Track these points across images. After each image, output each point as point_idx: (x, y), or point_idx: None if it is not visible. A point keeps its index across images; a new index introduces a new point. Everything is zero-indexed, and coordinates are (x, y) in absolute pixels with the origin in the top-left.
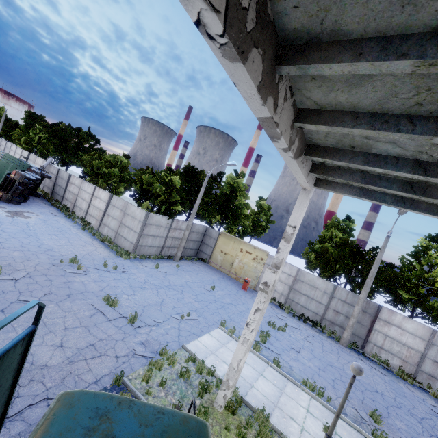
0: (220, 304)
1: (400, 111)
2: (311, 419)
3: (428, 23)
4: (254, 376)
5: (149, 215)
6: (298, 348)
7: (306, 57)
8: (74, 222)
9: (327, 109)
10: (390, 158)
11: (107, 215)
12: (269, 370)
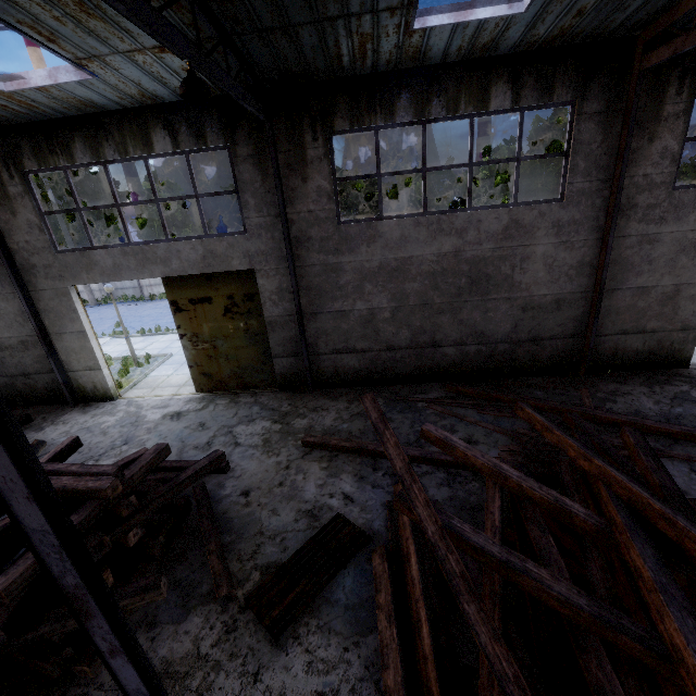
0: None
1: None
2: None
3: None
4: None
5: None
6: None
7: None
8: None
9: None
10: None
11: None
12: None
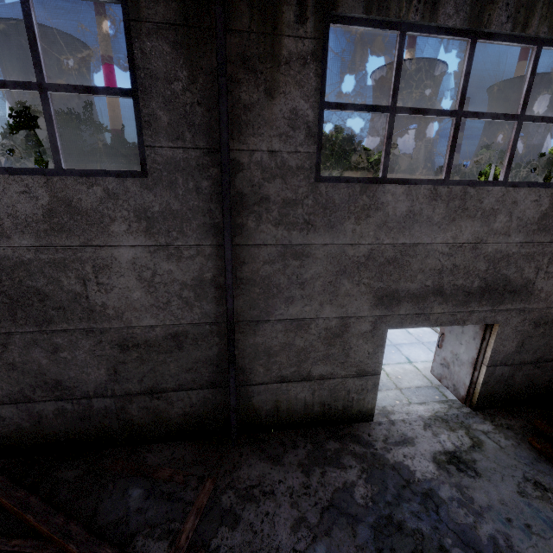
0: None
1: None
2: None
3: None
4: None
5: None
6: None
7: None
8: None
9: None
10: None
11: None
12: None
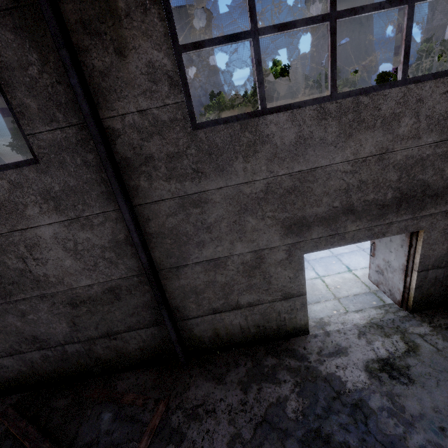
0: None
1: None
2: None
3: None
4: None
5: None
6: None
7: None
8: None
9: None
10: None
11: None
12: None
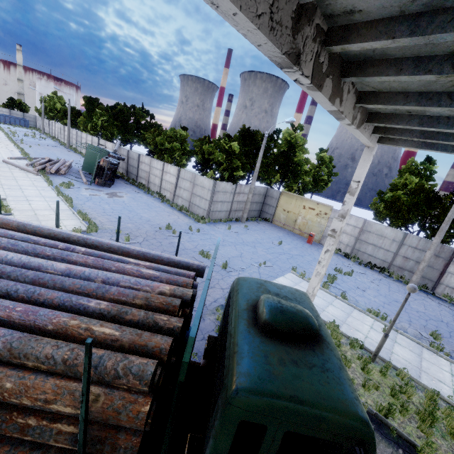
0: (288, 256)
1: (442, 90)
2: (374, 332)
3: (445, 51)
4: (325, 304)
5: (216, 184)
6: (363, 288)
7: (363, 71)
8: (154, 196)
9: (383, 91)
10: (442, 118)
11: (179, 188)
12: (338, 301)
